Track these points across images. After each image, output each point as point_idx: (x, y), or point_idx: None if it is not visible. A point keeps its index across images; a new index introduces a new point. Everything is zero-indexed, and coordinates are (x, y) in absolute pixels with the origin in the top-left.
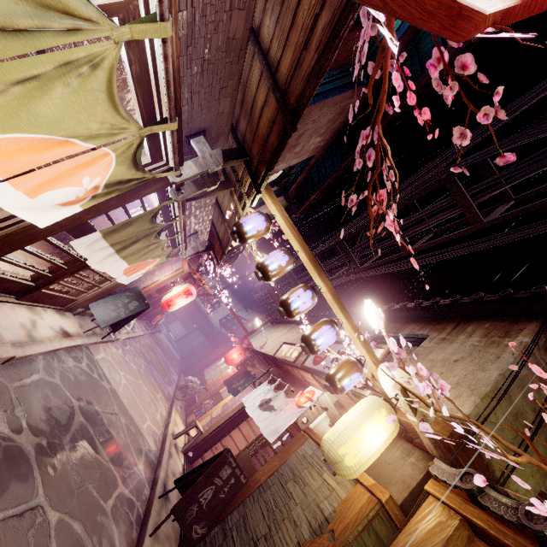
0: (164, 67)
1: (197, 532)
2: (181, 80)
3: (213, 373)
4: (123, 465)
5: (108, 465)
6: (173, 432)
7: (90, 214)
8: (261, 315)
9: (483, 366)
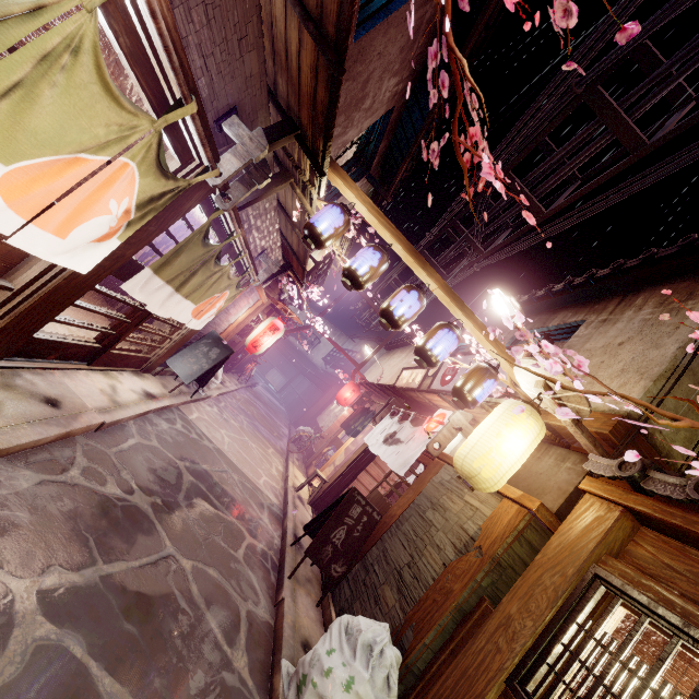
0: (156, 29)
1: (336, 571)
2: (186, 43)
3: (327, 419)
4: (246, 519)
5: (230, 519)
6: (293, 485)
7: (132, 248)
8: (373, 343)
9: (656, 342)
